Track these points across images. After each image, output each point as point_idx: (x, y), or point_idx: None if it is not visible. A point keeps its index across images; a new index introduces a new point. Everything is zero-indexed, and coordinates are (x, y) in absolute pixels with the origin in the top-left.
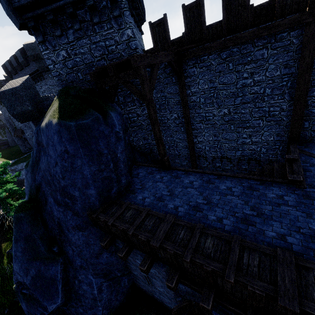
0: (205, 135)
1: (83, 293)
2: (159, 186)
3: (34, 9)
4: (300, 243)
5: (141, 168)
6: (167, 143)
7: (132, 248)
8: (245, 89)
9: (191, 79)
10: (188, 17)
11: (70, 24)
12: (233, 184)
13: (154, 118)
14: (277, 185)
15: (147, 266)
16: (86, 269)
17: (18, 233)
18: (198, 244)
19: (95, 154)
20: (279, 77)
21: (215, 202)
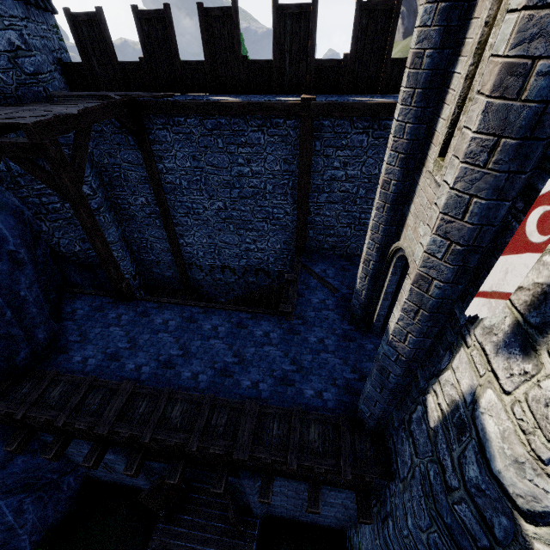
0: (196, 235)
1: None
2: (114, 333)
3: None
4: (269, 389)
5: (82, 299)
6: (134, 242)
7: (70, 439)
8: (243, 179)
9: (162, 148)
10: (147, 33)
11: None
12: (220, 320)
13: (92, 227)
14: (268, 319)
15: (95, 459)
16: None
17: None
18: (163, 415)
19: None
20: (280, 172)
21: (194, 351)
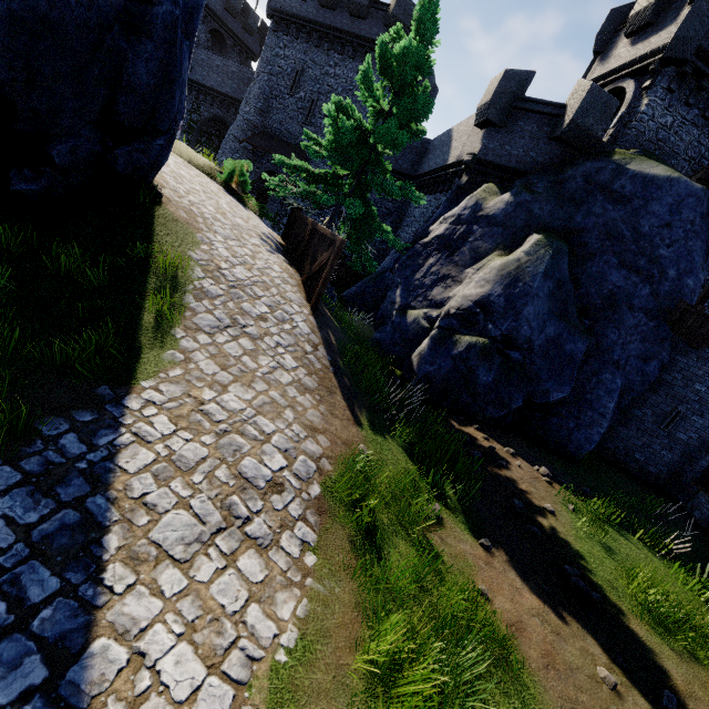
0: None
1: (593, 400)
2: None
3: (706, 64)
4: None
5: None
6: None
7: None
8: None
9: None
10: None
11: (702, 106)
12: None
13: None
14: None
15: None
16: (619, 370)
17: (553, 268)
18: None
19: (708, 249)
20: None
21: None
